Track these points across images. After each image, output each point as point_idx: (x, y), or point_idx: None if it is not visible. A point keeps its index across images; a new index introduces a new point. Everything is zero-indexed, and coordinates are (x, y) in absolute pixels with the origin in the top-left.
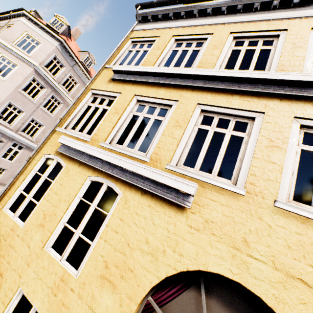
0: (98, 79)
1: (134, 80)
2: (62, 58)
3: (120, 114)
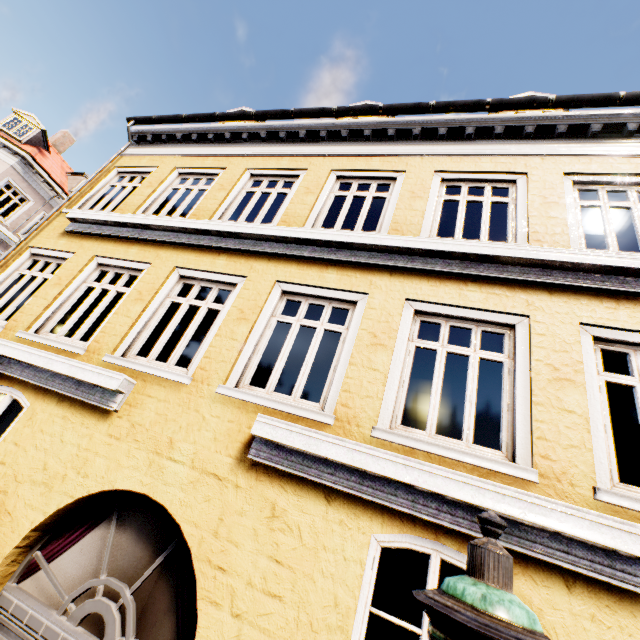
0: (45, 231)
1: (98, 234)
2: (25, 187)
3: (63, 285)
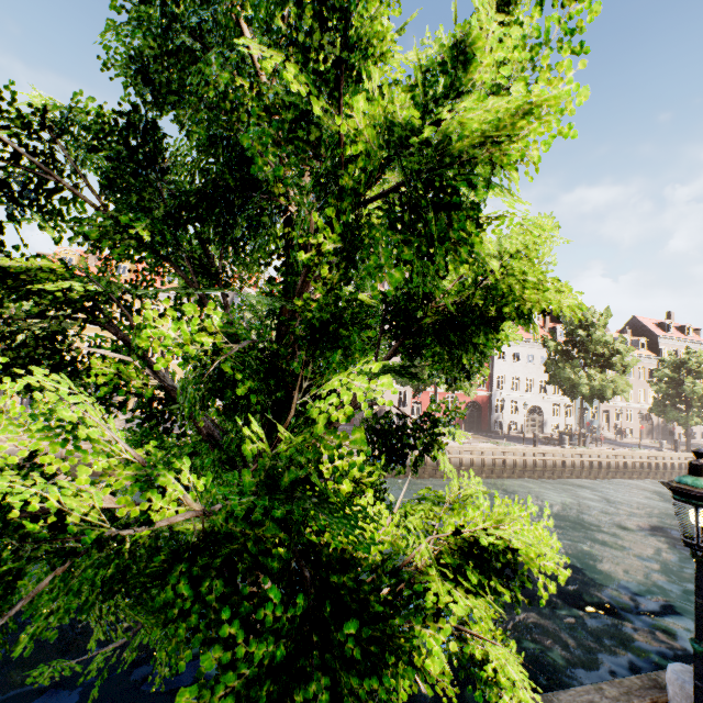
0: None
1: None
2: None
3: None
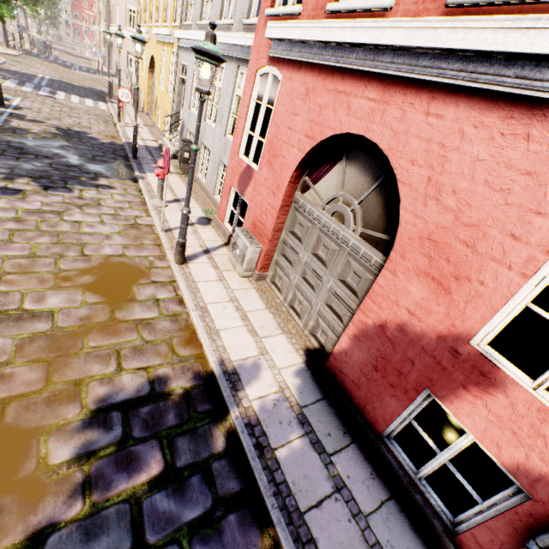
0: None
1: None
2: None
3: (145, 4)
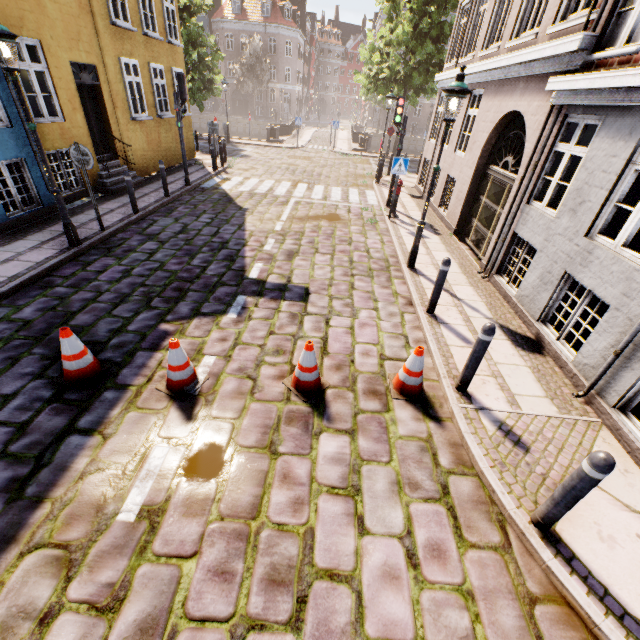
0: None
1: None
2: None
3: None
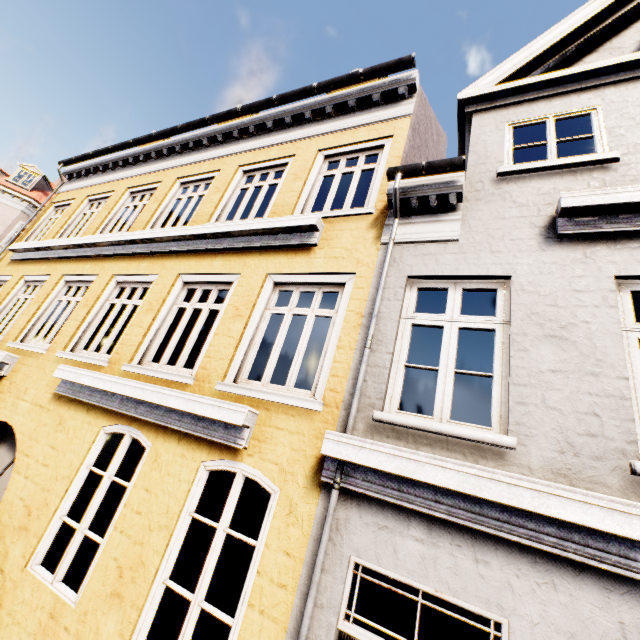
0: (1, 263)
1: (27, 259)
2: None
3: (1, 300)
